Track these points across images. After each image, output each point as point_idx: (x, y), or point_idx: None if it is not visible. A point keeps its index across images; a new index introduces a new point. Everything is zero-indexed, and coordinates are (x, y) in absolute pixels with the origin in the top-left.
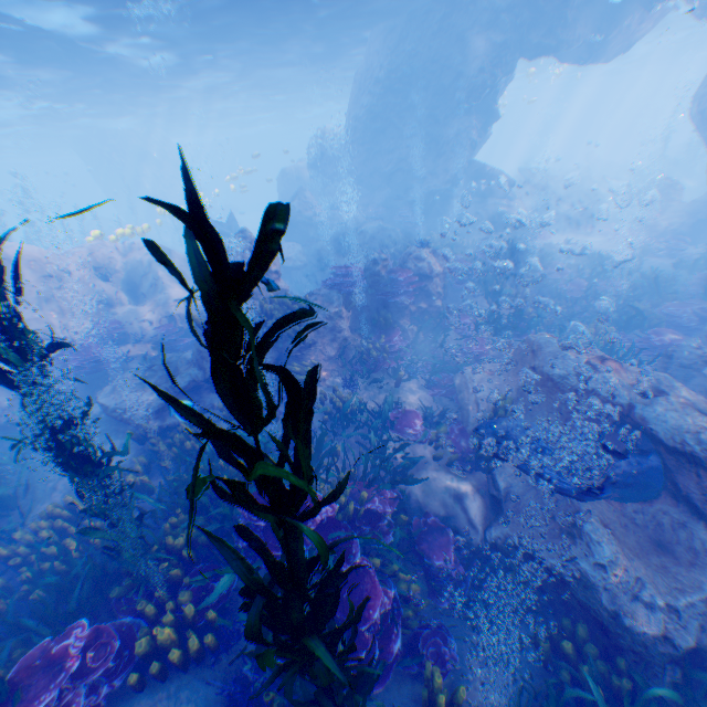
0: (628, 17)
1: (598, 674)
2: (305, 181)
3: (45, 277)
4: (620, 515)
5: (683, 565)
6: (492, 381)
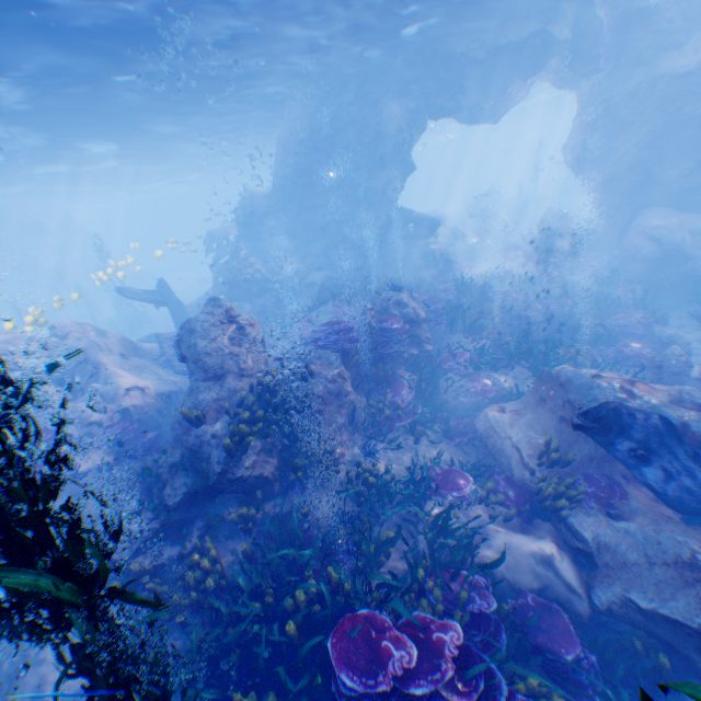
0: (509, 87)
1: None
2: (232, 239)
3: None
4: None
5: None
6: (520, 420)
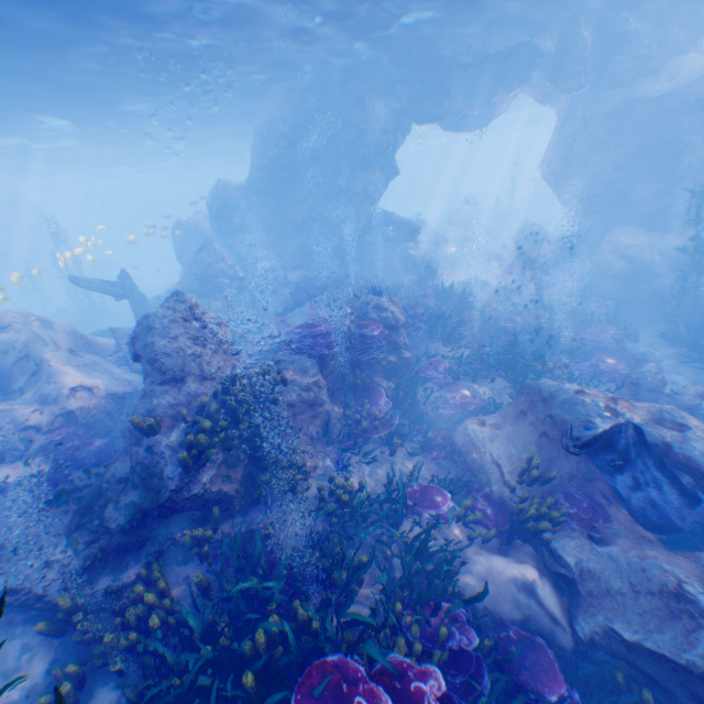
0: (493, 97)
1: None
2: (204, 231)
3: None
4: (703, 569)
5: None
6: (501, 434)
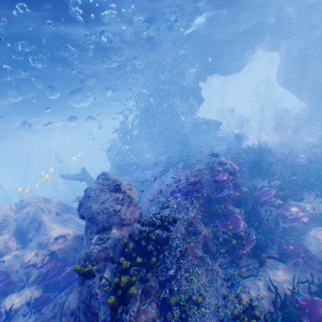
0: (245, 54)
1: None
2: (118, 146)
3: None
4: None
5: None
6: None
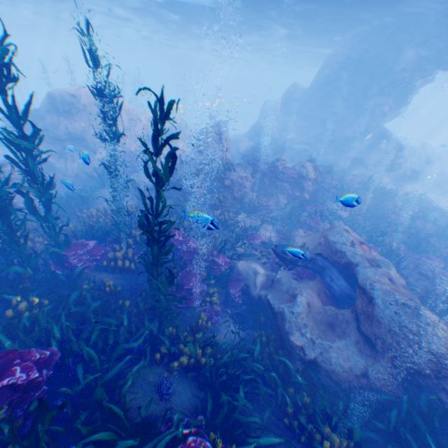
0: None
1: (269, 352)
2: (277, 111)
3: (130, 120)
4: (321, 308)
5: (334, 335)
6: (305, 237)
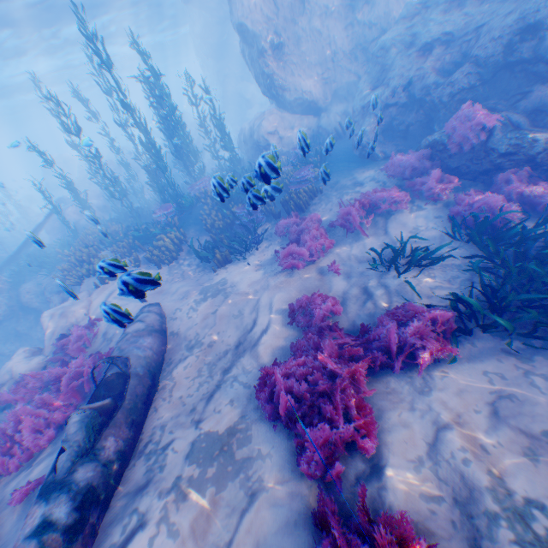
0: None
1: None
2: None
3: None
4: None
5: None
6: None
